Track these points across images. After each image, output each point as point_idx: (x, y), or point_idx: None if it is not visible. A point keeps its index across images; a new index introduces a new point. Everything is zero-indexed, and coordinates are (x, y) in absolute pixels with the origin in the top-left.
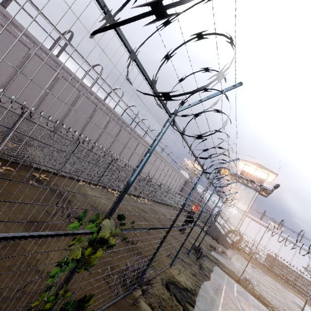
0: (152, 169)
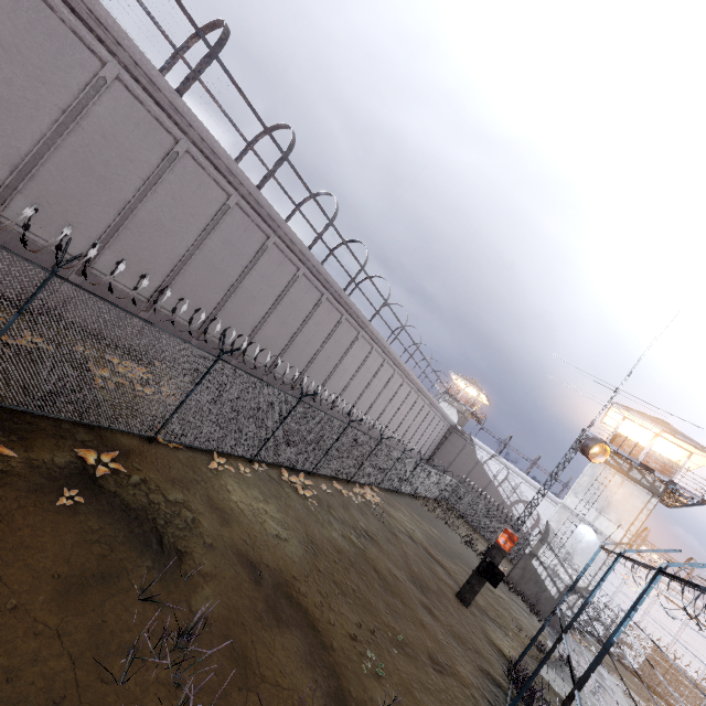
0: (380, 401)
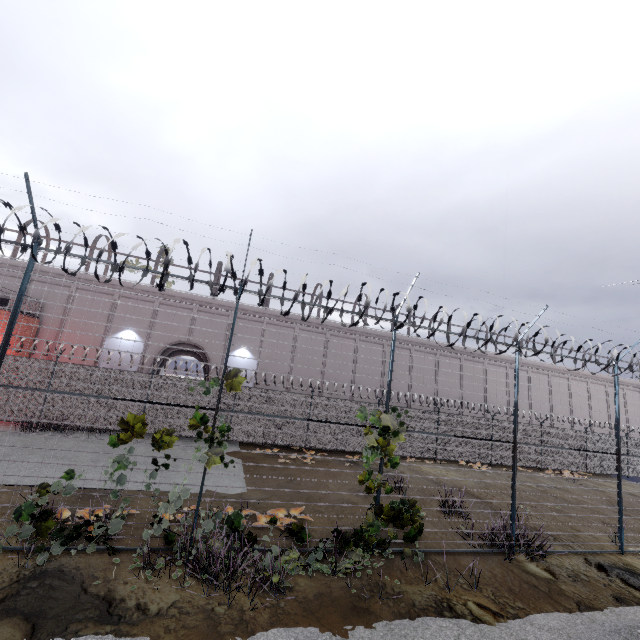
0: (557, 407)
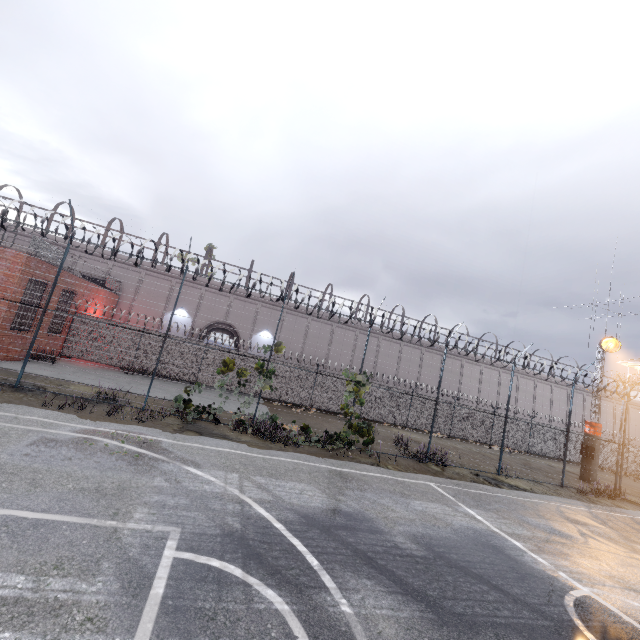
0: (522, 403)
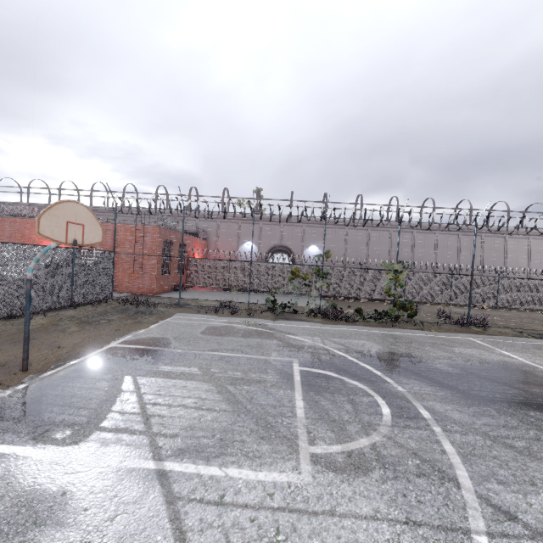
0: None
